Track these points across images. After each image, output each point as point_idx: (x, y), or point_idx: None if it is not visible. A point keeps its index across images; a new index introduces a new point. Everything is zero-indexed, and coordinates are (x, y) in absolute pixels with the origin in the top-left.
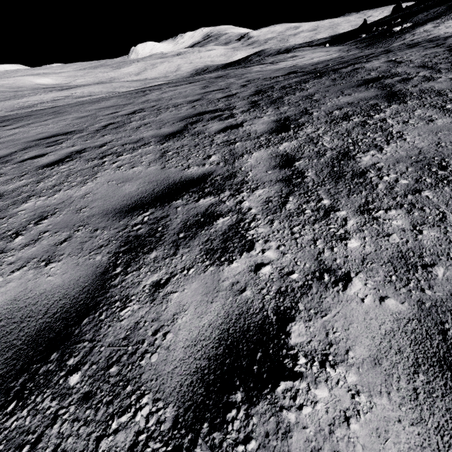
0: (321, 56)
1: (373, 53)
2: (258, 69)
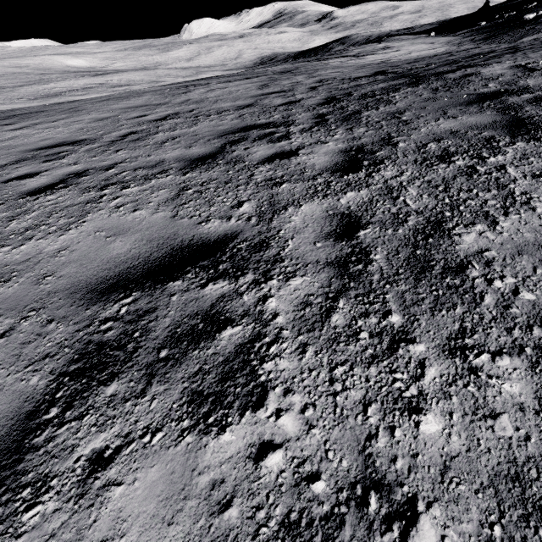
0: (423, 49)
1: (494, 50)
2: (336, 64)
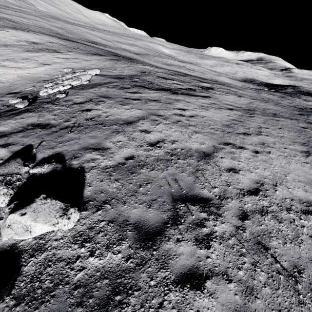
0: None
1: None
2: (298, 100)
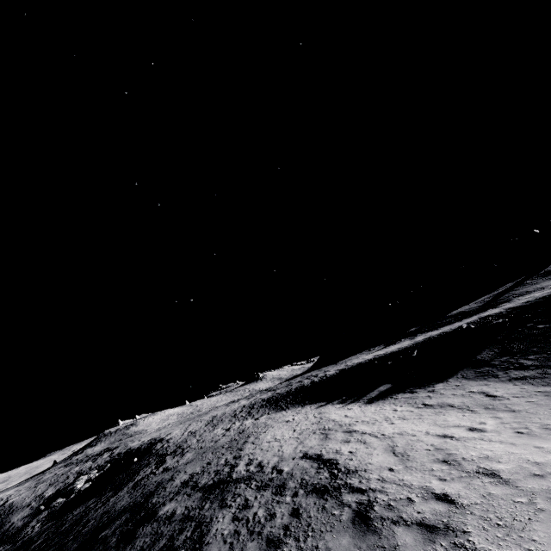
0: None
1: None
2: None
